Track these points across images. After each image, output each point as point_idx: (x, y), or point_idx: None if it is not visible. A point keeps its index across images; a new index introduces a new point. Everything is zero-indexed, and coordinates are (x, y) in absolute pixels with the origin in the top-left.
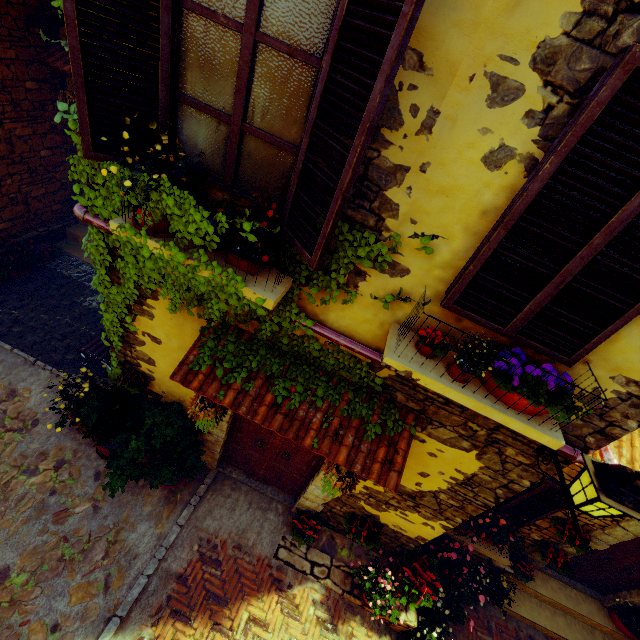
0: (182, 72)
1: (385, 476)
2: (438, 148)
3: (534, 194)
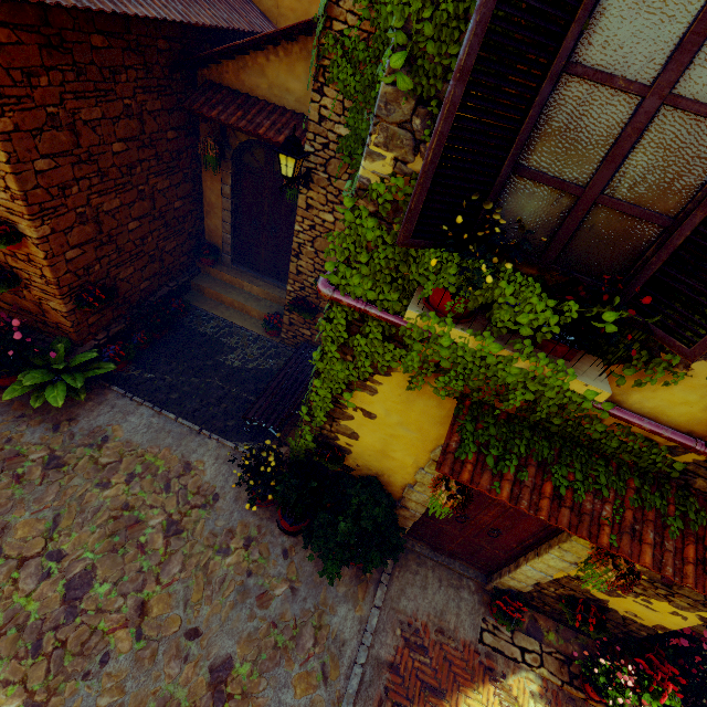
0: (530, 142)
1: (701, 580)
2: None
3: None
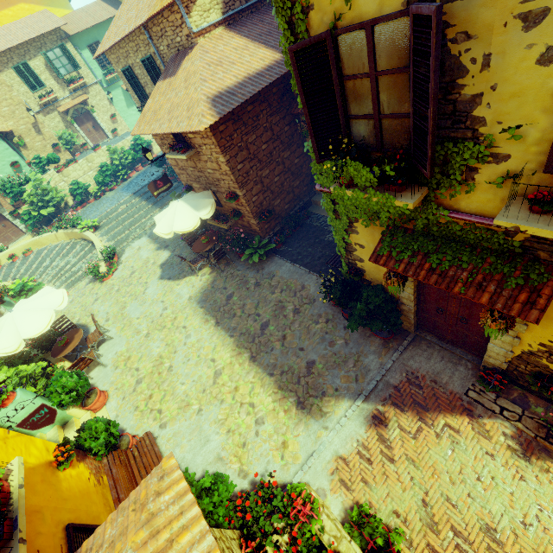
0: (348, 106)
1: (526, 312)
2: (498, 73)
3: None
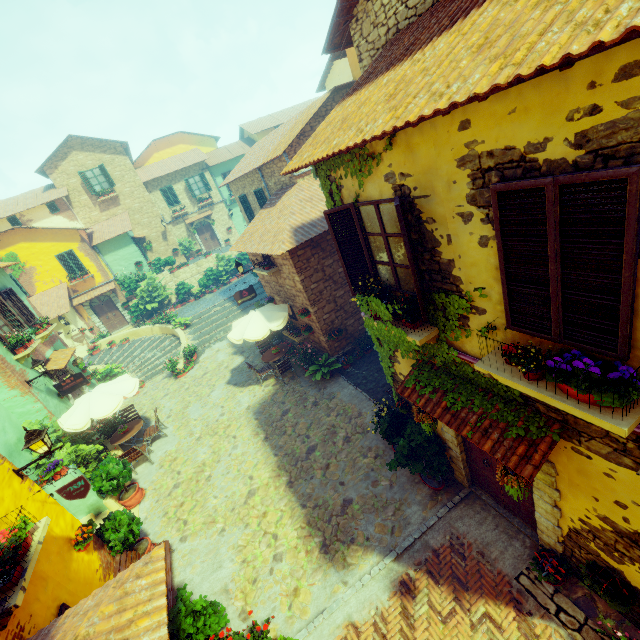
0: (373, 254)
1: (522, 467)
2: (458, 247)
3: (501, 255)
